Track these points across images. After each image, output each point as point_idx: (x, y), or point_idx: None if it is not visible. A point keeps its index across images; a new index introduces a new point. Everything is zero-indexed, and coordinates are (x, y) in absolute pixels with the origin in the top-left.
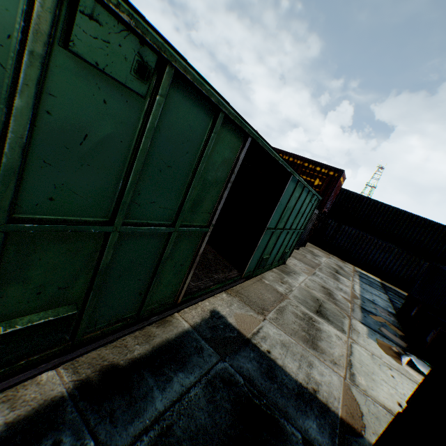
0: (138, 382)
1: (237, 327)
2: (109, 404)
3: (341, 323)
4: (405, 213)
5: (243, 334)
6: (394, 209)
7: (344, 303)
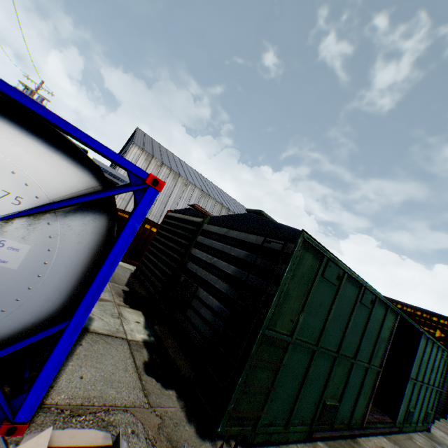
0: None
1: None
2: None
3: None
4: None
5: None
6: None
7: None
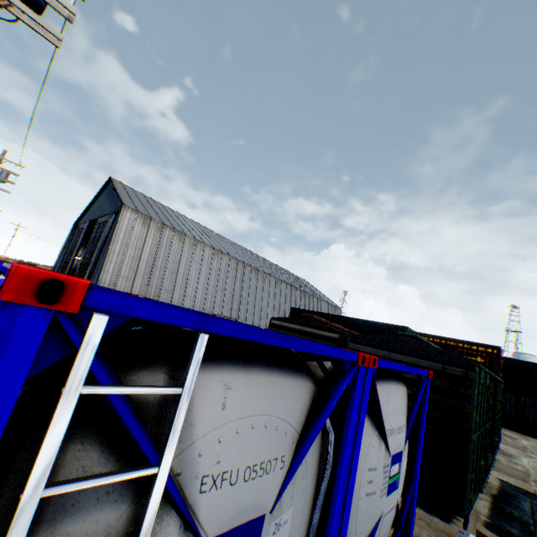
0: (508, 500)
1: (520, 487)
2: (509, 504)
3: None
4: None
5: (527, 490)
6: None
7: None
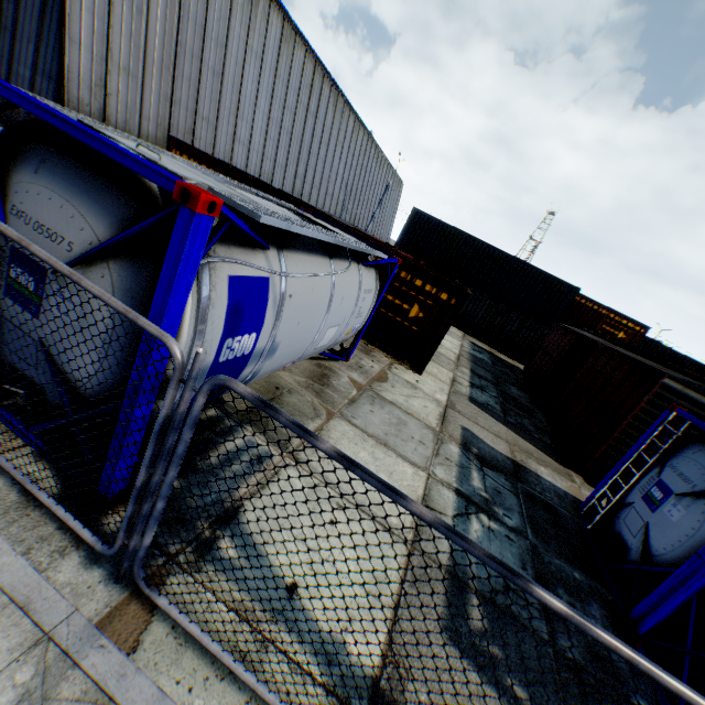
0: None
1: None
2: None
3: None
4: (664, 347)
5: None
6: (654, 342)
7: None
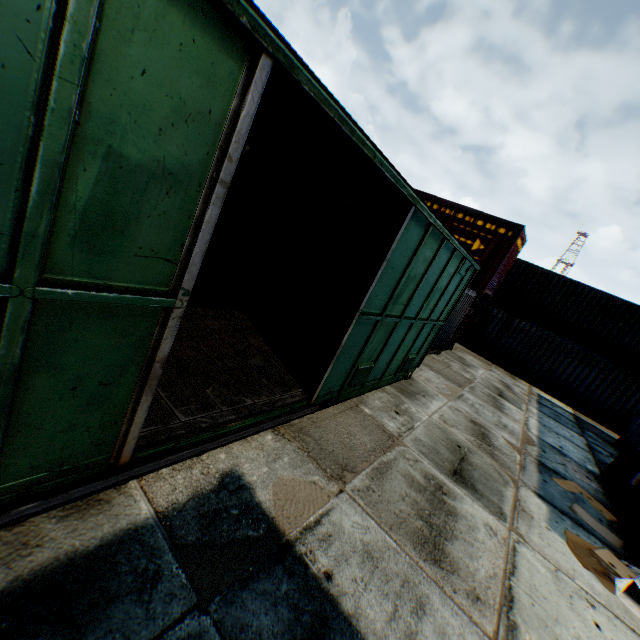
0: None
1: (271, 513)
2: None
3: (499, 497)
4: (624, 304)
5: (280, 531)
6: (605, 296)
7: (508, 454)
